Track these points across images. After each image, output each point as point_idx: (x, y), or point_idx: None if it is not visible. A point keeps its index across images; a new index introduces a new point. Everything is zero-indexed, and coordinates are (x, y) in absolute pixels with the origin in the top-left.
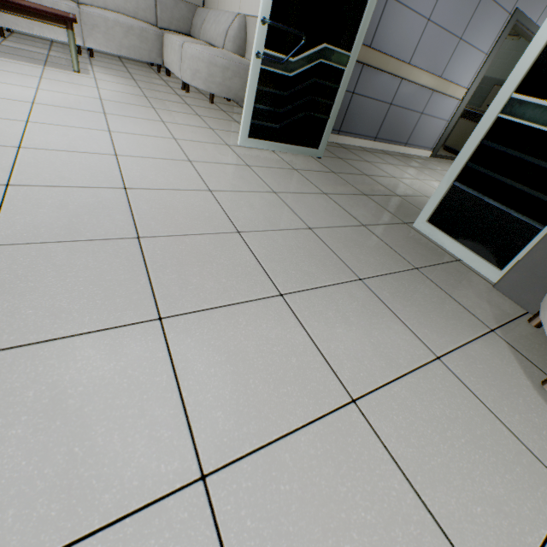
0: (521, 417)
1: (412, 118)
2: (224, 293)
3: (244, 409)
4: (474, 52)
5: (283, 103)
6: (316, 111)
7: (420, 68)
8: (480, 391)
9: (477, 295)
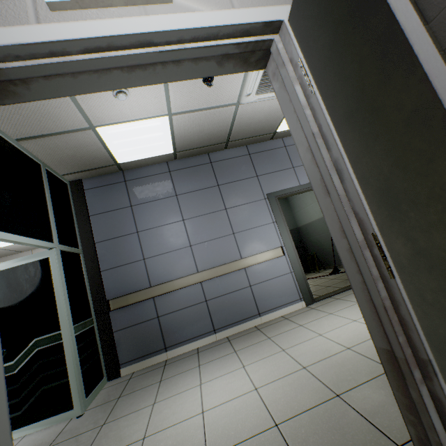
0: None
1: (243, 294)
2: None
3: None
4: (259, 228)
5: (19, 392)
6: (54, 380)
7: (209, 268)
8: None
9: None
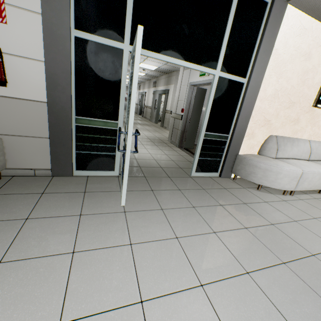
0: (271, 198)
1: None
2: (286, 238)
3: (317, 240)
4: None
5: None
6: None
7: None
8: (270, 200)
9: (229, 183)
